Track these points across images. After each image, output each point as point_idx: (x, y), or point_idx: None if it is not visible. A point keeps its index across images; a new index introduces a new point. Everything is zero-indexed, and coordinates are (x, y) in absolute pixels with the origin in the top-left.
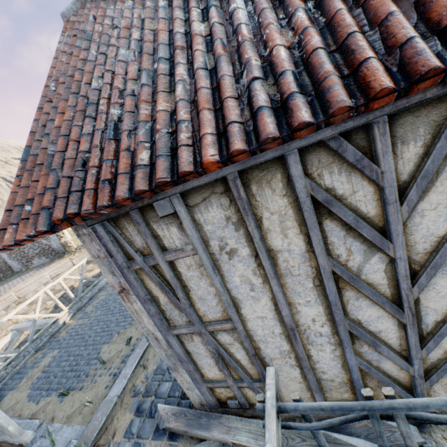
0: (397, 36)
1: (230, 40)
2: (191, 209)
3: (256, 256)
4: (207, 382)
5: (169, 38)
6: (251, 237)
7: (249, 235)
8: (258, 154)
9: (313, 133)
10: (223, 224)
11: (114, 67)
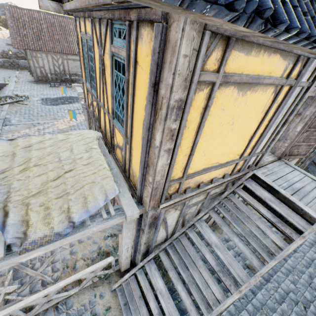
0: (57, 50)
1: (46, 41)
2: (42, 54)
3: (47, 60)
4: (38, 76)
5: (38, 35)
6: (47, 58)
7: (47, 58)
8: (49, 52)
9: (53, 52)
10: (45, 56)
11: (28, 32)
